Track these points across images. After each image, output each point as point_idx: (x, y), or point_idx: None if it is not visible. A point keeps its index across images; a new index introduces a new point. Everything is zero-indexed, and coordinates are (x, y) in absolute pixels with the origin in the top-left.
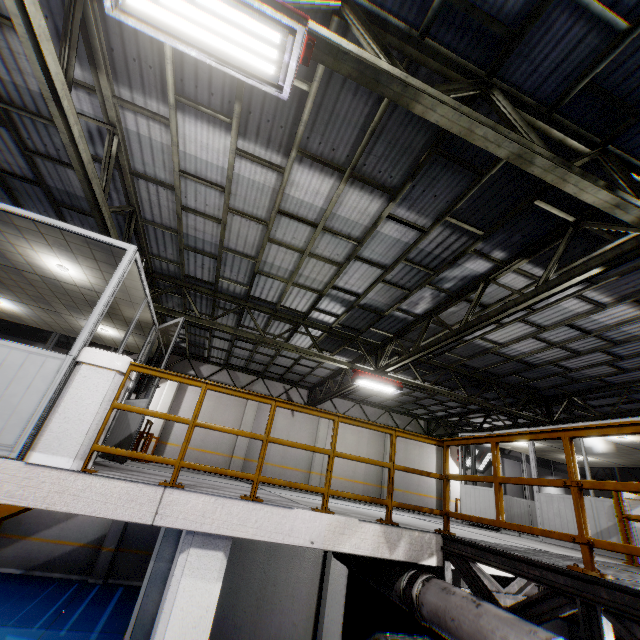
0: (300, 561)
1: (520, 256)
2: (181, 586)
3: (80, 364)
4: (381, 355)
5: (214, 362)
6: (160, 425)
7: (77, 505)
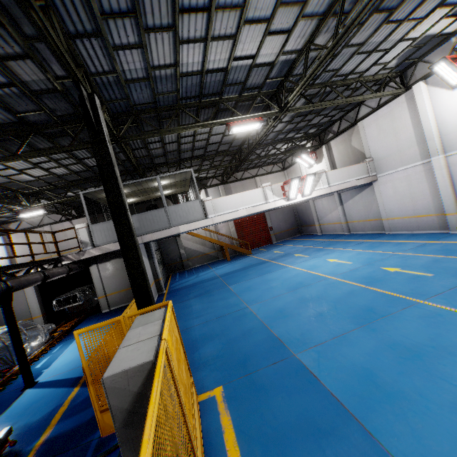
0: (15, 292)
1: None
2: None
3: None
4: (27, 198)
5: (15, 221)
6: (8, 260)
7: None
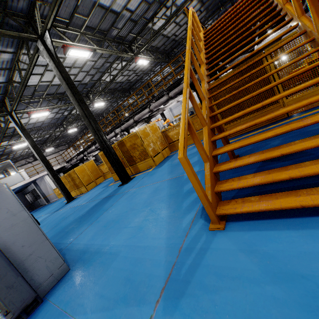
0: None
1: (56, 129)
2: (46, 179)
3: (20, 172)
4: (46, 144)
5: None
6: None
7: (33, 179)
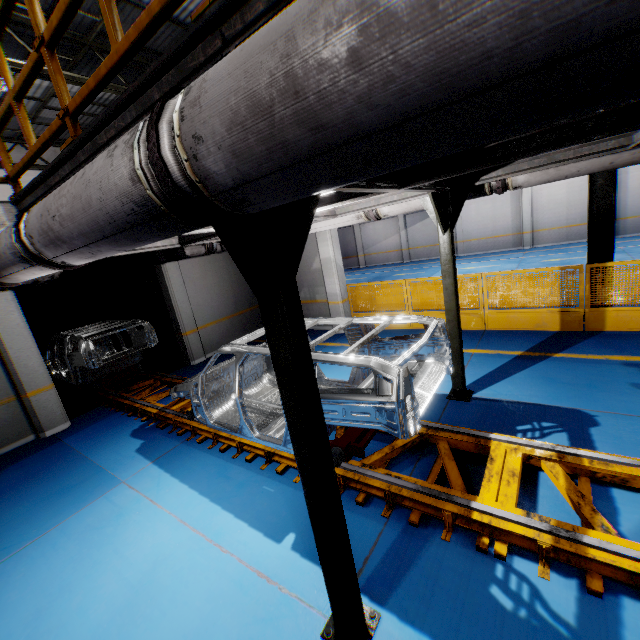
0: None
1: None
2: None
3: None
4: None
5: None
6: None
7: None
